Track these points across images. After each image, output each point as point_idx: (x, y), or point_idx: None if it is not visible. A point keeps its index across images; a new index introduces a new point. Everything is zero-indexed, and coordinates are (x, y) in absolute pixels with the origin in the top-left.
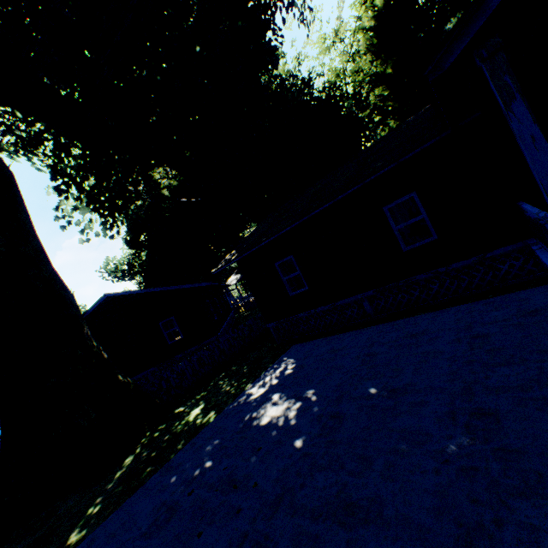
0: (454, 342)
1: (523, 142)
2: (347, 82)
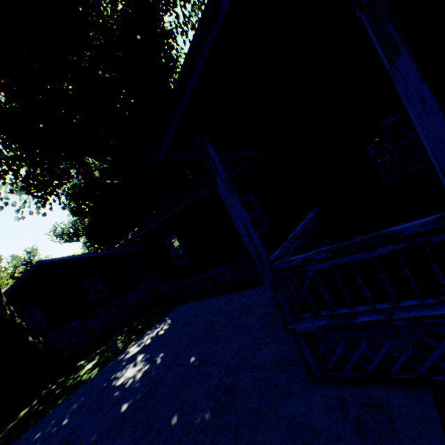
0: (258, 318)
1: (226, 205)
2: None
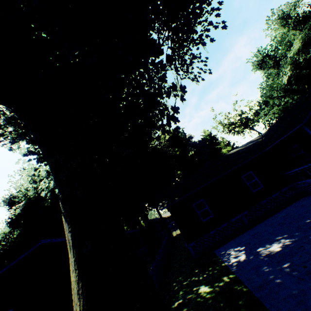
0: (307, 207)
1: None
2: None
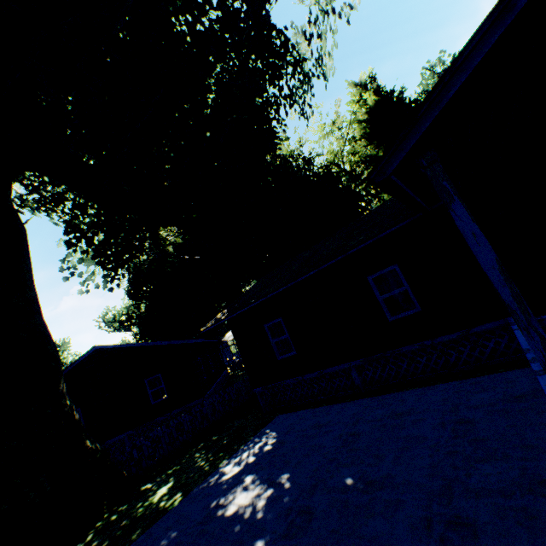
0: (438, 427)
1: (466, 237)
2: (344, 161)
